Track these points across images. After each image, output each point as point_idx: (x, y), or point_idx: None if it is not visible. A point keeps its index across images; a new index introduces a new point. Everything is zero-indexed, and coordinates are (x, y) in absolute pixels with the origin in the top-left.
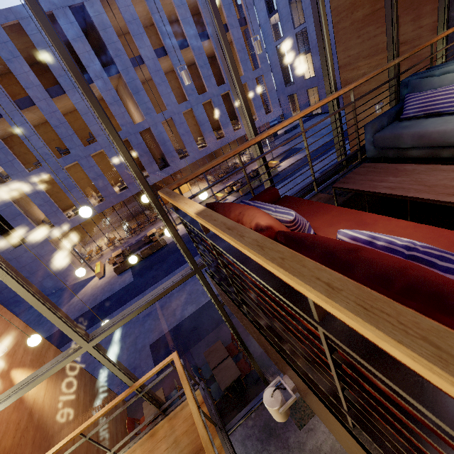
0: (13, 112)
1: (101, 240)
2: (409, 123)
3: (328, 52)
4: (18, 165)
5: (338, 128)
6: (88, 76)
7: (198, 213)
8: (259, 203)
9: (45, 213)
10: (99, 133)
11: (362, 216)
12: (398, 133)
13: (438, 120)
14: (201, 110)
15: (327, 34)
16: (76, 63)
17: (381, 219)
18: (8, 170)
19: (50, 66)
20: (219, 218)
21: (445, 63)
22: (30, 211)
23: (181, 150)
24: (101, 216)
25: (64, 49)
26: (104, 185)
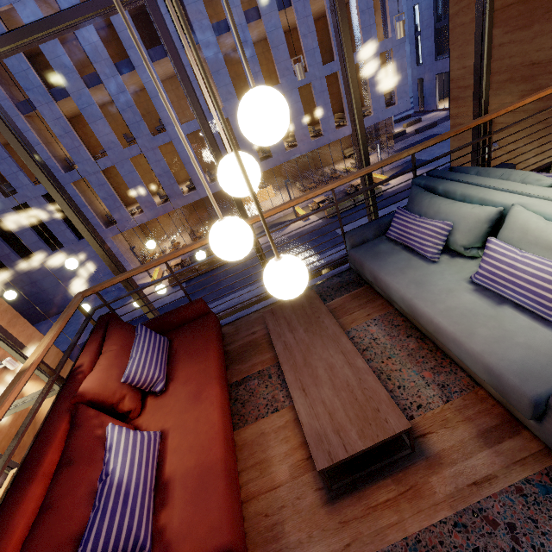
0: (81, 91)
1: (167, 241)
2: (385, 249)
3: (356, 109)
4: (84, 152)
5: (369, 202)
6: (162, 47)
7: (20, 371)
8: (139, 338)
9: (108, 207)
10: (169, 121)
11: (208, 384)
12: (362, 261)
13: (403, 261)
14: (295, 97)
15: (354, 86)
16: (24, 145)
17: (210, 399)
18: (74, 157)
19: (119, 34)
20: (6, 395)
21: (468, 168)
22: (95, 203)
23: (264, 148)
24: (171, 215)
25: (10, 133)
26: (170, 184)
